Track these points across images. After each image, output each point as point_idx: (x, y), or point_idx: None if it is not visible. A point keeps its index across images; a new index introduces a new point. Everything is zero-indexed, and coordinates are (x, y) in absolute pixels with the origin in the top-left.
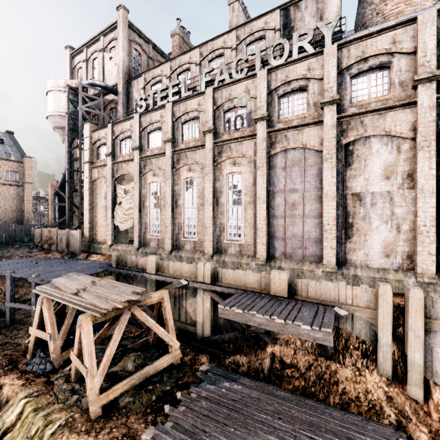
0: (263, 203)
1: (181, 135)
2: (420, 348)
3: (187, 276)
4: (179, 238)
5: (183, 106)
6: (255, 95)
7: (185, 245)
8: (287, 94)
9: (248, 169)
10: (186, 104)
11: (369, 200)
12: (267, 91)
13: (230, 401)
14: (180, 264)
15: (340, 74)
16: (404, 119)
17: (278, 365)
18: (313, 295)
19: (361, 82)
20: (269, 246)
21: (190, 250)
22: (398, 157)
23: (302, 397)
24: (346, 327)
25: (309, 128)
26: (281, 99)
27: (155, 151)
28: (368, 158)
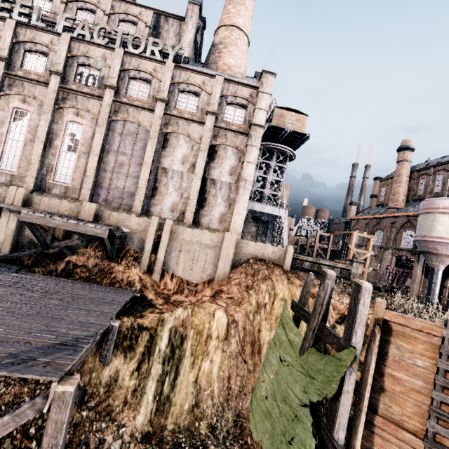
0: (96, 155)
1: (21, 61)
2: (164, 252)
3: None
4: None
5: (31, 33)
6: (110, 66)
7: None
8: (136, 79)
9: (90, 124)
10: (36, 34)
11: (171, 174)
12: (121, 67)
13: (14, 280)
14: None
15: (173, 85)
16: (198, 131)
17: (71, 268)
18: (112, 222)
19: (184, 98)
20: (94, 193)
21: (5, 183)
22: (191, 153)
23: (82, 281)
24: (129, 243)
25: (145, 111)
26: (131, 80)
27: None
28: (176, 147)
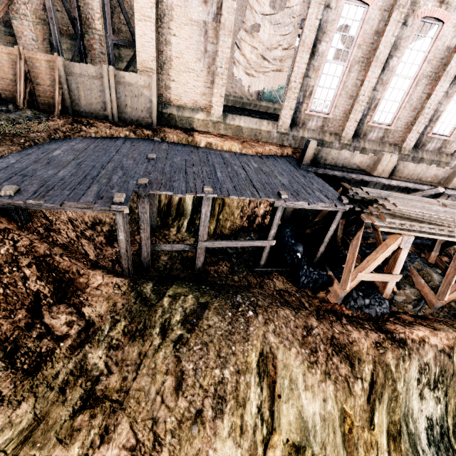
0: None
1: None
2: None
3: (427, 181)
4: (364, 121)
5: None
6: None
7: (370, 133)
8: None
9: None
10: None
11: None
12: None
13: None
14: (426, 167)
15: None
16: None
17: None
18: None
19: None
20: None
21: (375, 141)
22: None
23: None
24: None
25: None
26: None
27: None
28: None
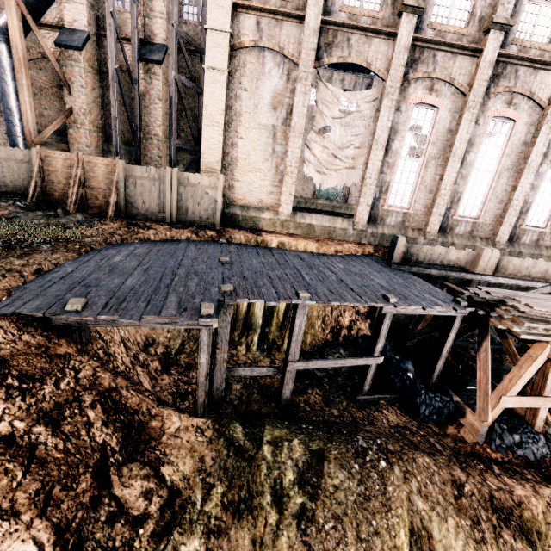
0: None
1: (519, 22)
2: None
3: (538, 277)
4: (448, 215)
5: None
6: None
7: (457, 228)
8: None
9: None
10: None
11: None
12: None
13: None
14: (533, 261)
15: None
16: None
17: None
18: None
19: None
20: None
21: (464, 235)
22: None
23: None
24: None
25: None
26: None
27: (450, 36)
28: None
